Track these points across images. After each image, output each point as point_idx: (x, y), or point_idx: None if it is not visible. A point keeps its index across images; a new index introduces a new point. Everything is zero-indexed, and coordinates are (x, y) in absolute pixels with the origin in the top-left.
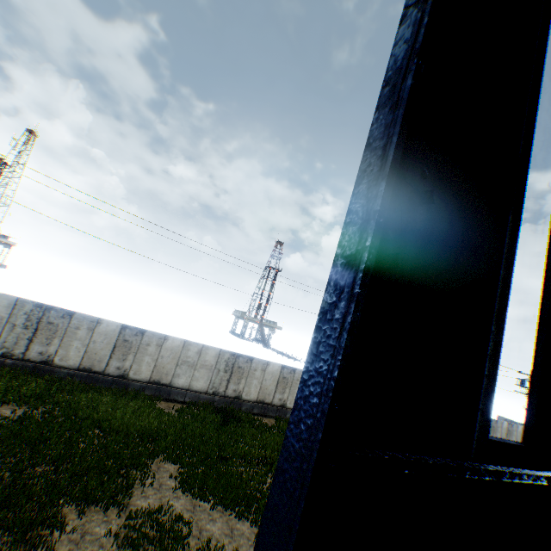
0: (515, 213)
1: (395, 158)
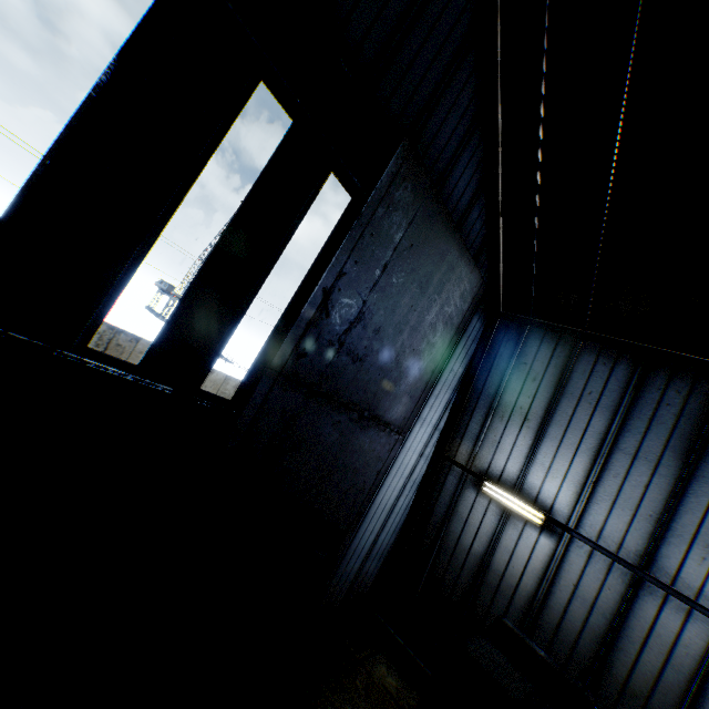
0: (144, 248)
1: (16, 203)
